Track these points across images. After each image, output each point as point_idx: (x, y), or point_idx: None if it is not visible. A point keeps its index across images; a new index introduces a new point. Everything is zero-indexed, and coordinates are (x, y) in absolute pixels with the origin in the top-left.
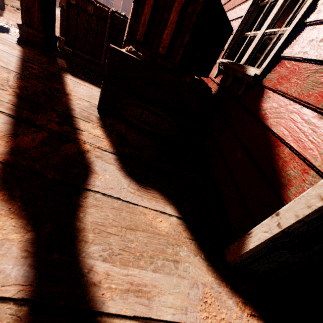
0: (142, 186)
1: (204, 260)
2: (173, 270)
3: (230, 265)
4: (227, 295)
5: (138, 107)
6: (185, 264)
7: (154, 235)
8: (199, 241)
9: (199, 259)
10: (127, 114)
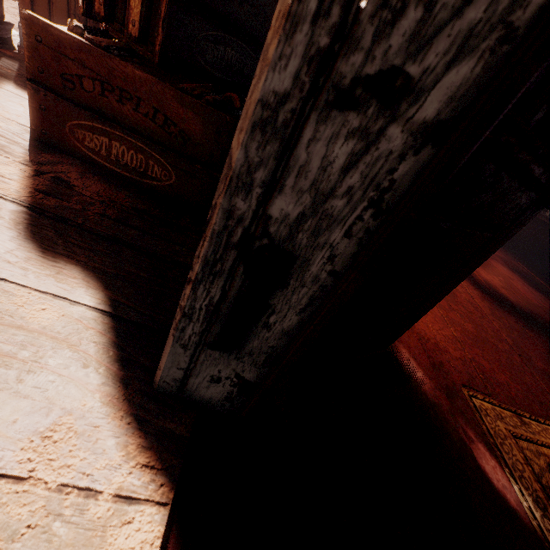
0: (43, 255)
1: (101, 376)
2: (10, 383)
3: (155, 387)
4: (112, 432)
5: (100, 134)
6: (47, 377)
7: (8, 328)
8: (112, 347)
9: (88, 373)
10: (86, 147)
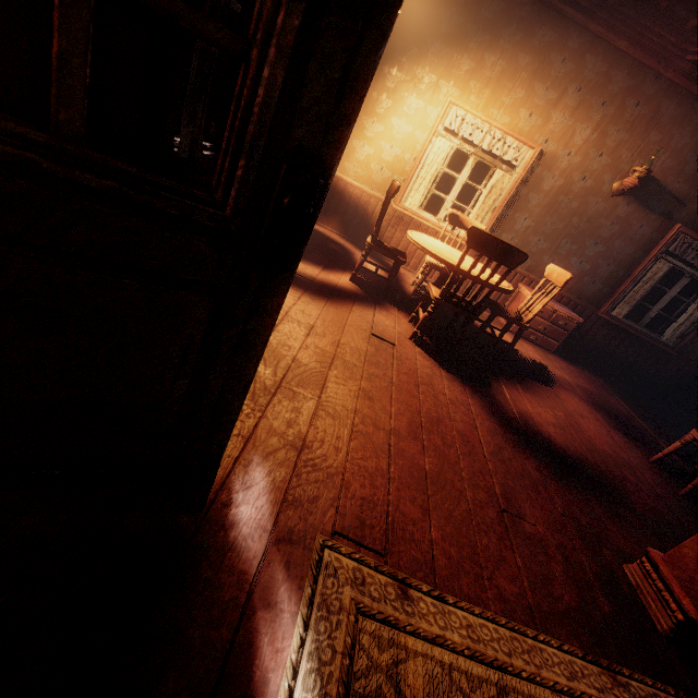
0: None
1: None
2: None
3: None
4: None
5: None
6: None
7: None
8: None
9: None
10: None
